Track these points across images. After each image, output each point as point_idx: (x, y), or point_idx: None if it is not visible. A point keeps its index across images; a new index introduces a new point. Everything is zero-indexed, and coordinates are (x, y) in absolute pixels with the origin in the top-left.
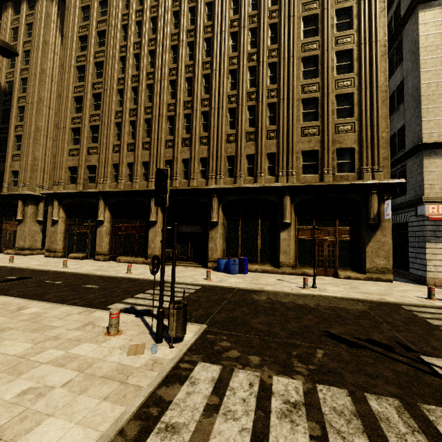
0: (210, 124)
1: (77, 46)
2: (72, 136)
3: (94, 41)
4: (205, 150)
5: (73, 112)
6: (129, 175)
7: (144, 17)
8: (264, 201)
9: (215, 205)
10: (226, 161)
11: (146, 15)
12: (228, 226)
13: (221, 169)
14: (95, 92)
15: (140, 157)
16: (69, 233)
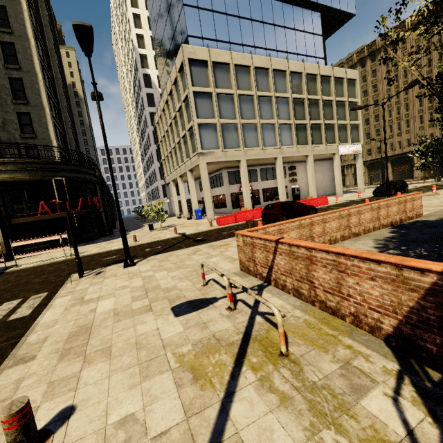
0: None
1: (362, 96)
2: (365, 136)
3: (371, 91)
4: (442, 127)
5: (364, 126)
6: (399, 146)
7: (399, 72)
8: None
9: None
10: None
11: (400, 71)
12: None
13: None
14: (375, 114)
15: (404, 138)
16: (369, 176)
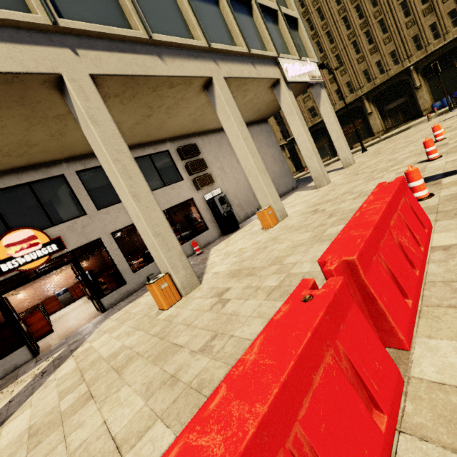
0: (388, 26)
1: None
2: None
3: None
4: (391, 46)
5: None
6: (338, 98)
7: None
8: (455, 48)
9: (415, 75)
10: (412, 42)
11: None
12: (429, 83)
13: (410, 50)
14: None
15: (342, 82)
16: None
